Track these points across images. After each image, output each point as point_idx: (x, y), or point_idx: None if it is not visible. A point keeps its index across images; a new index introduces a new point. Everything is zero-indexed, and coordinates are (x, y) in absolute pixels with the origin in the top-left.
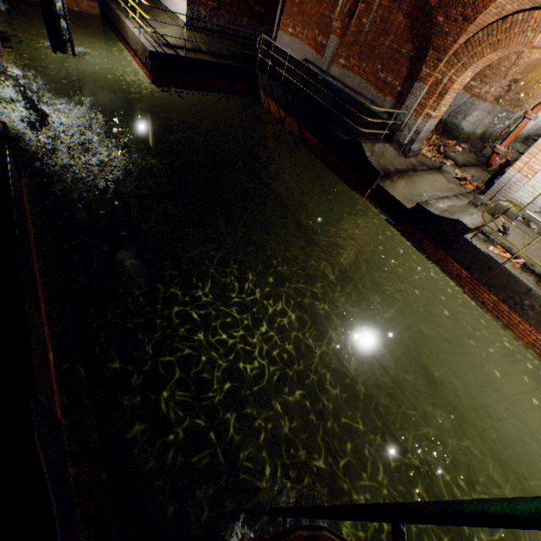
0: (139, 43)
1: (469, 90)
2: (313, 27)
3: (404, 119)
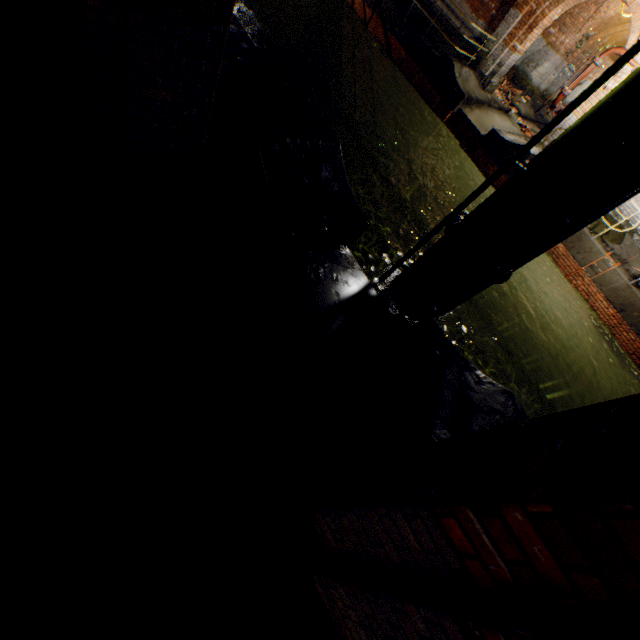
0: None
1: (547, 37)
2: None
3: (492, 48)
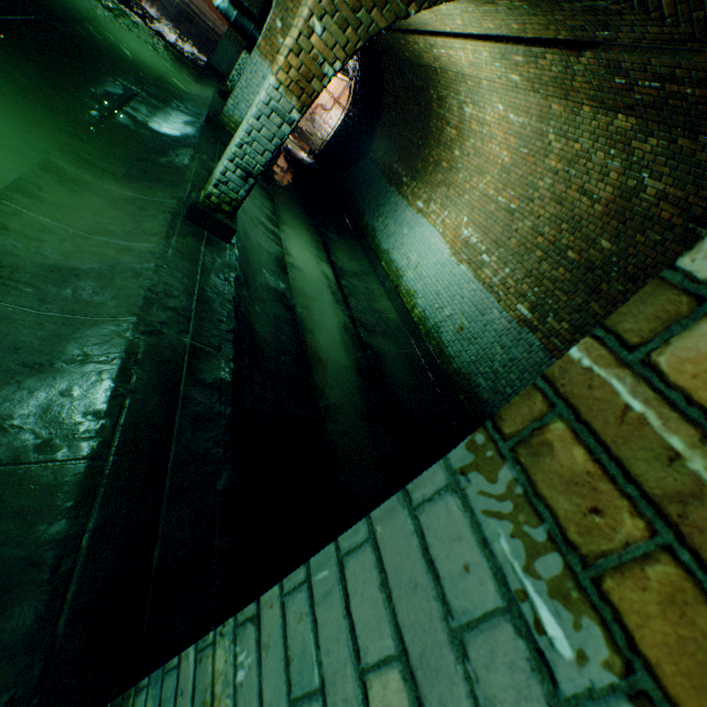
0: None
1: None
2: None
3: None
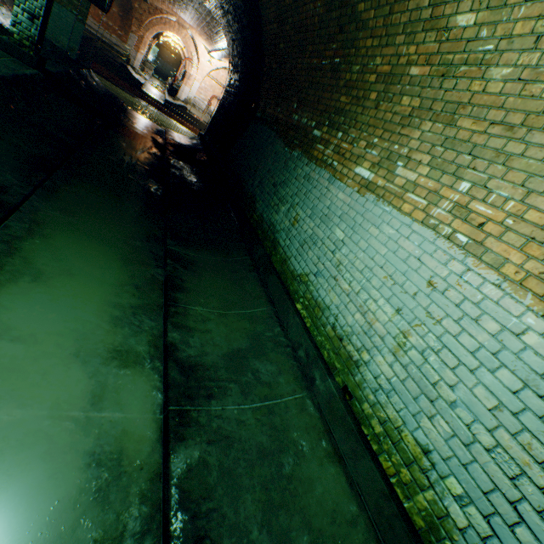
0: None
1: None
2: None
3: (131, 53)
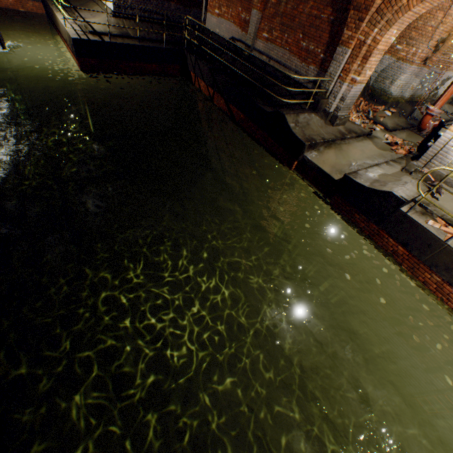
0: (66, 32)
1: (395, 53)
2: (236, 5)
3: (329, 87)
